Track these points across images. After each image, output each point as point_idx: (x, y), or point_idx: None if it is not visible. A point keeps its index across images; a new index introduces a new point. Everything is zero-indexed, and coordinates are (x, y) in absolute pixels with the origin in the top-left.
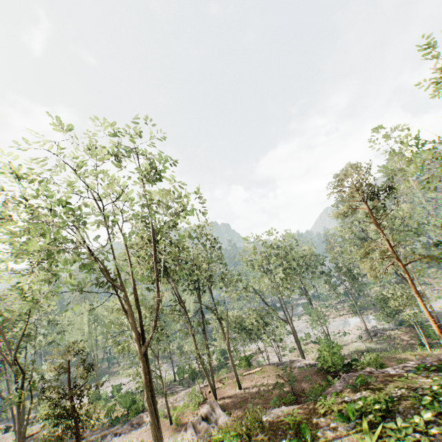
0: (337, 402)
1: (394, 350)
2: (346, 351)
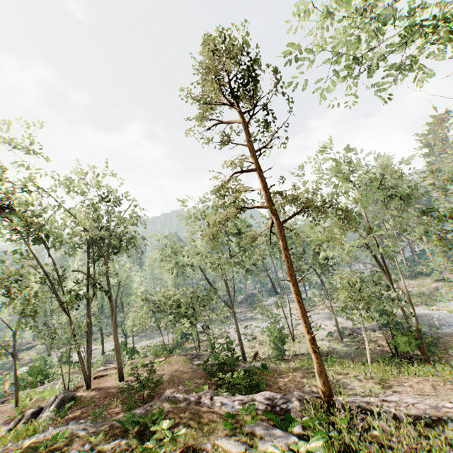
0: (66, 452)
1: (359, 357)
2: (305, 349)
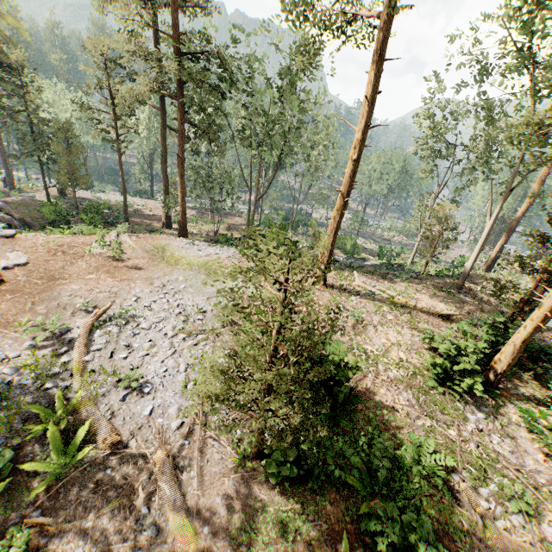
0: None
1: None
2: None
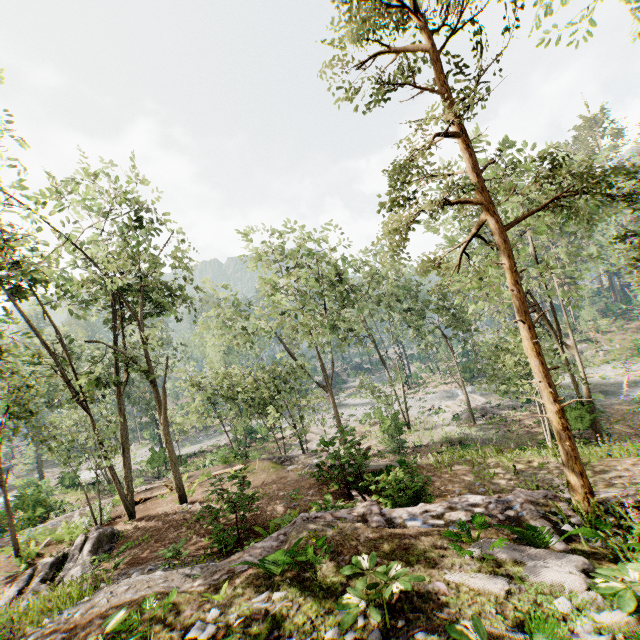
0: (178, 626)
1: (504, 442)
2: (427, 438)
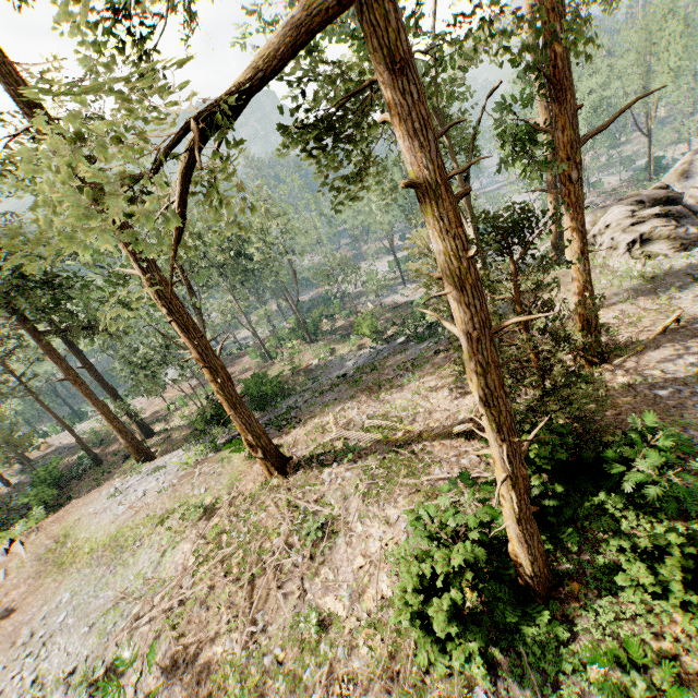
0: None
1: None
2: None
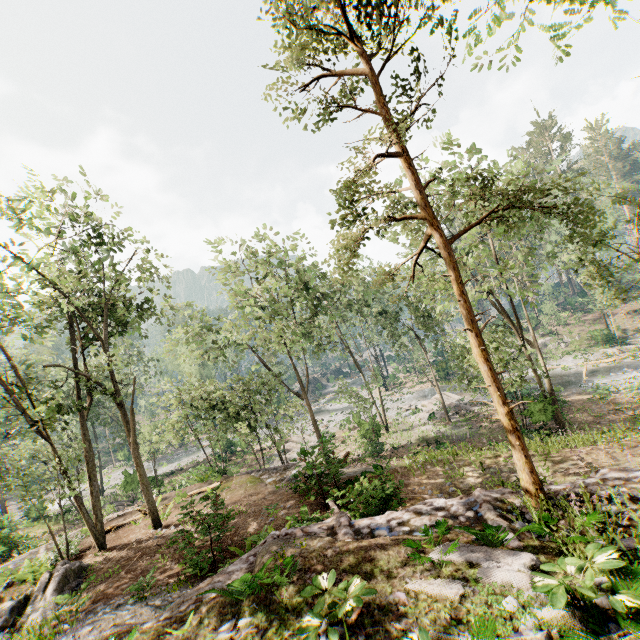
0: None
1: (477, 438)
2: (405, 439)
